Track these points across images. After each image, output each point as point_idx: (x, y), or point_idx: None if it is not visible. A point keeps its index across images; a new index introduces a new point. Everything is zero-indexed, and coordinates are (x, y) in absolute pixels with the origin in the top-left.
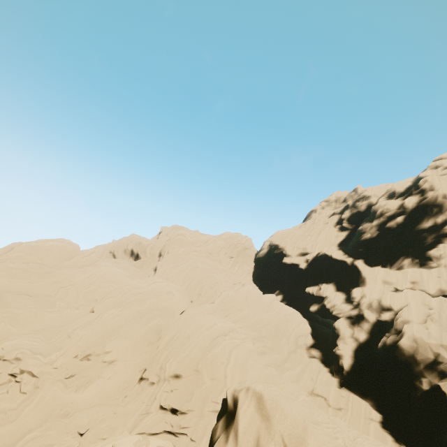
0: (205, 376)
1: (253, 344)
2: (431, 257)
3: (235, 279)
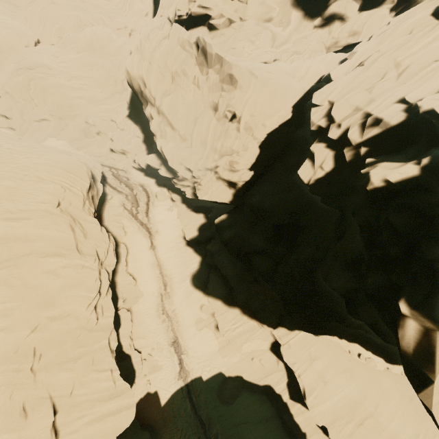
0: (17, 97)
1: (69, 81)
2: None
3: (118, 22)
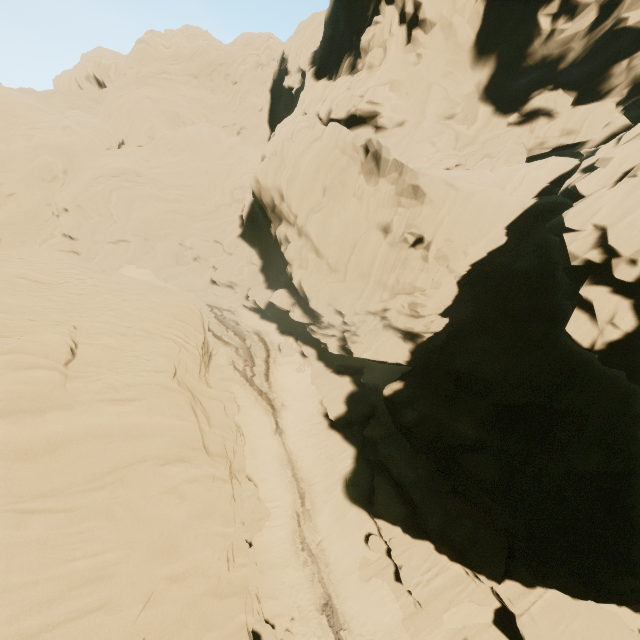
0: (91, 212)
1: (162, 191)
2: (360, 50)
3: (225, 118)
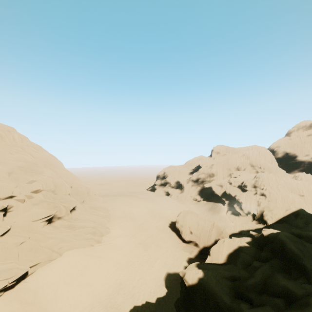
0: None
1: None
2: None
3: None
